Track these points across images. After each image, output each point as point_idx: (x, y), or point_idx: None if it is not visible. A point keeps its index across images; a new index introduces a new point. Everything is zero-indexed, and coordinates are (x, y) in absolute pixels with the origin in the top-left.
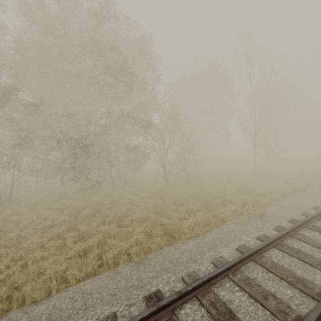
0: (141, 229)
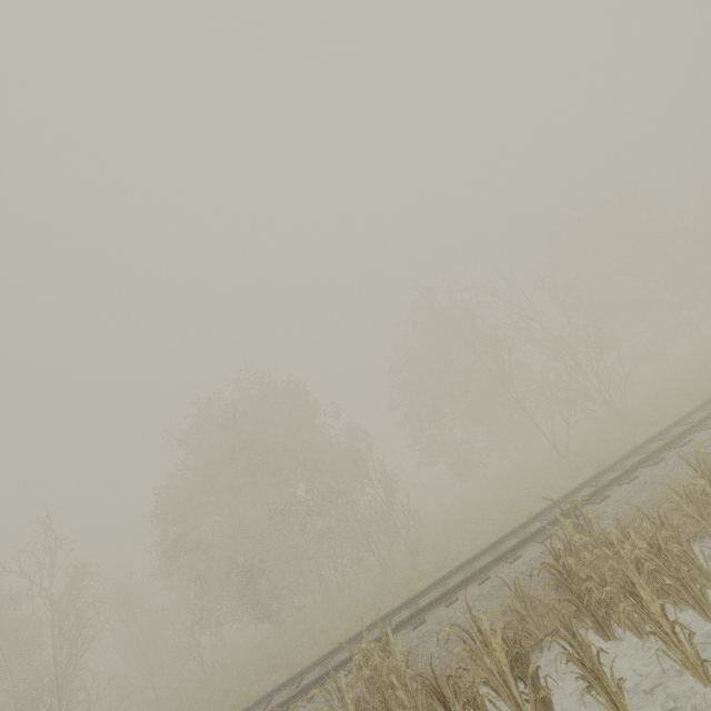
0: (274, 678)
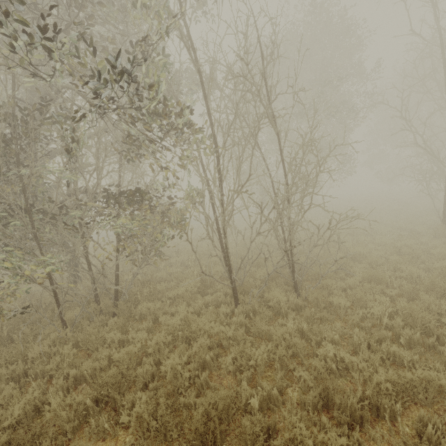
0: None
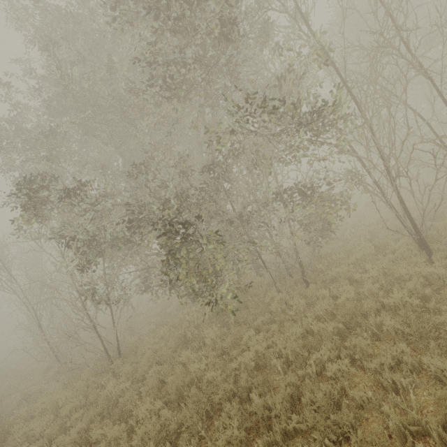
0: None
